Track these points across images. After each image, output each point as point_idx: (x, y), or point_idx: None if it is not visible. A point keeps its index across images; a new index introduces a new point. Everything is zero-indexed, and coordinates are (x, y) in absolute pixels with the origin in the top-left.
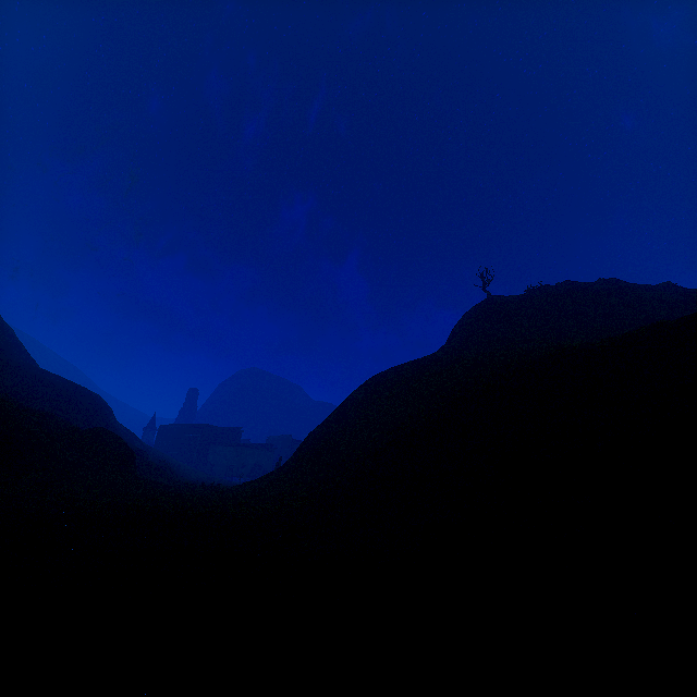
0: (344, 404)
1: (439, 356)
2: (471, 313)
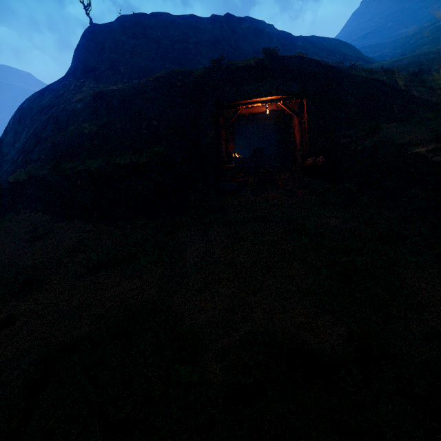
0: (8, 126)
1: (54, 87)
2: (80, 40)
